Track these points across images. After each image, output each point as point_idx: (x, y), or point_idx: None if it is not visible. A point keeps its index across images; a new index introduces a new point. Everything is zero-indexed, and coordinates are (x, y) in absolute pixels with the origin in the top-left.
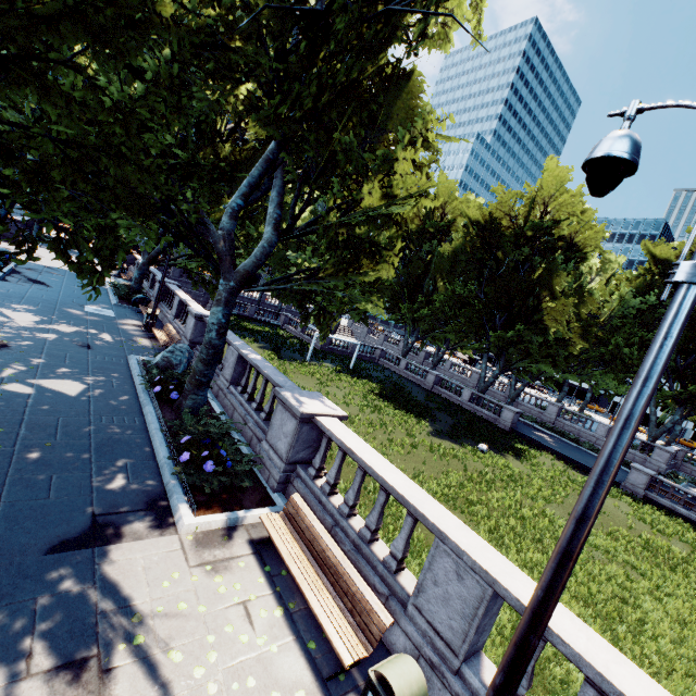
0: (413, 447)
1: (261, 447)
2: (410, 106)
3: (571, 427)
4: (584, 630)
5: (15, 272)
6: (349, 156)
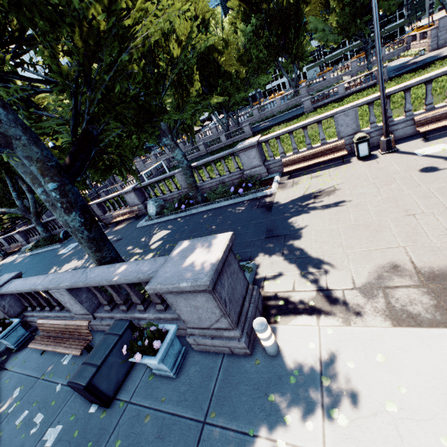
0: None
1: (246, 175)
2: None
3: (268, 112)
4: (377, 94)
5: None
6: None
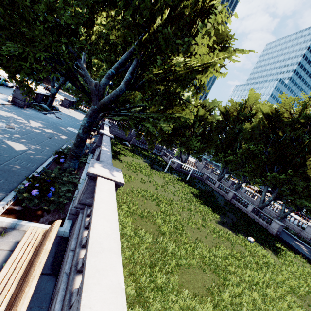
0: (203, 226)
1: (78, 192)
2: (217, 28)
3: None
4: None
5: (53, 113)
6: (165, 41)
